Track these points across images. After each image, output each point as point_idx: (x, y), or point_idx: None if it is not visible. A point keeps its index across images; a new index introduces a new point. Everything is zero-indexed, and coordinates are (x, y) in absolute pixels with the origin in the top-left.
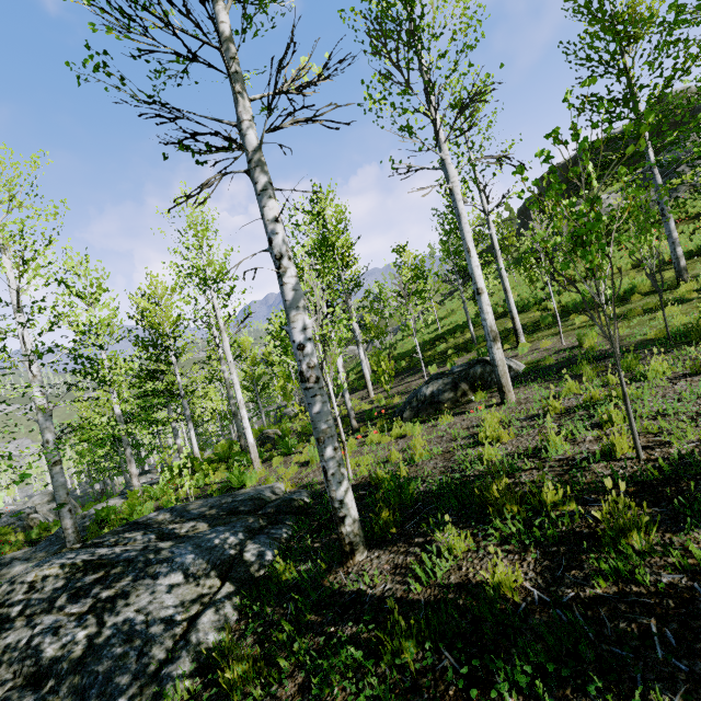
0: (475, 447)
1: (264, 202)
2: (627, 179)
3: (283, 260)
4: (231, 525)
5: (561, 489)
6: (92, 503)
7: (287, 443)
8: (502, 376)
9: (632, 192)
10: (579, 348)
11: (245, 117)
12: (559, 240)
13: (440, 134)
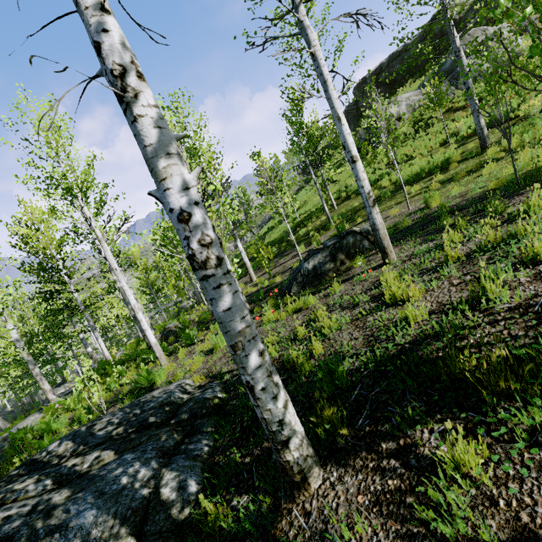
0: (386, 309)
1: None
2: None
3: (127, 78)
4: (141, 448)
5: None
6: (22, 416)
7: (188, 334)
8: (383, 238)
9: None
10: (428, 209)
11: None
12: (529, 10)
13: None
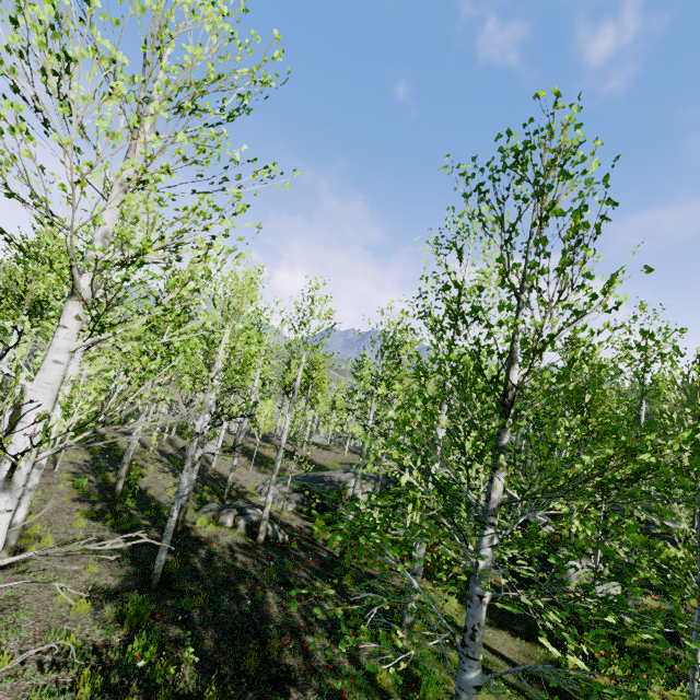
0: None
1: None
2: None
3: None
4: None
5: None
6: None
7: None
8: None
9: None
10: None
11: None
12: None
13: None
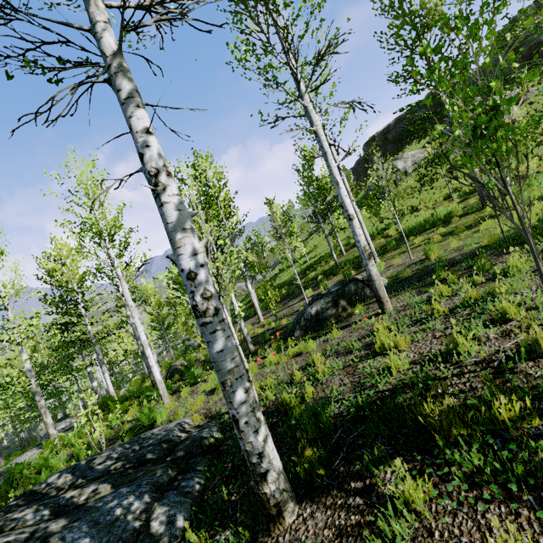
0: (375, 358)
1: (131, 111)
2: (517, 64)
3: (160, 176)
4: (136, 483)
5: (518, 403)
6: (17, 452)
7: (193, 373)
8: (379, 289)
9: (525, 76)
10: (427, 260)
11: (99, 18)
12: (457, 133)
13: (301, 85)
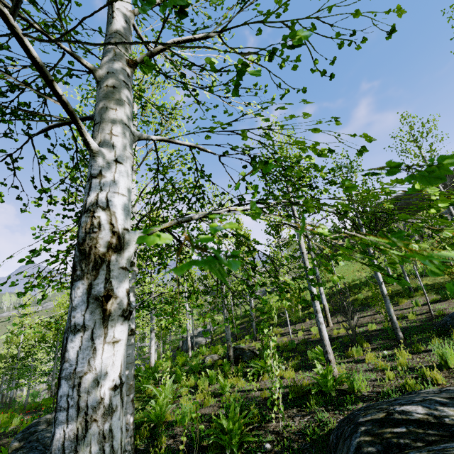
0: None
1: None
2: None
3: None
4: None
5: None
6: None
7: None
8: None
9: None
10: None
11: None
12: None
13: None
